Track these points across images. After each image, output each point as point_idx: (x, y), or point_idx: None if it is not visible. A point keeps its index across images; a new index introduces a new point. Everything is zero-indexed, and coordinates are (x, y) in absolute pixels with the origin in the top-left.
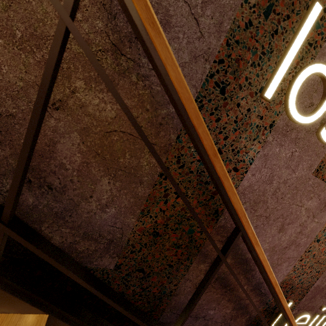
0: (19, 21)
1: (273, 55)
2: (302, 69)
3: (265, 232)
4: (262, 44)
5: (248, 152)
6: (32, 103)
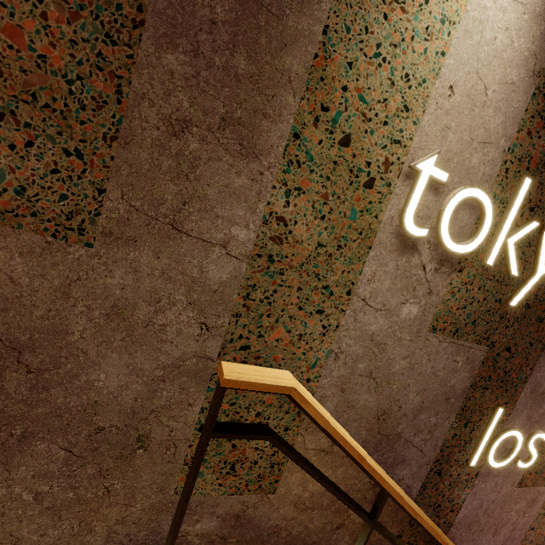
0: (326, 498)
1: (473, 440)
2: (495, 440)
3: (480, 540)
4: (464, 439)
5: (461, 496)
6: (326, 531)
